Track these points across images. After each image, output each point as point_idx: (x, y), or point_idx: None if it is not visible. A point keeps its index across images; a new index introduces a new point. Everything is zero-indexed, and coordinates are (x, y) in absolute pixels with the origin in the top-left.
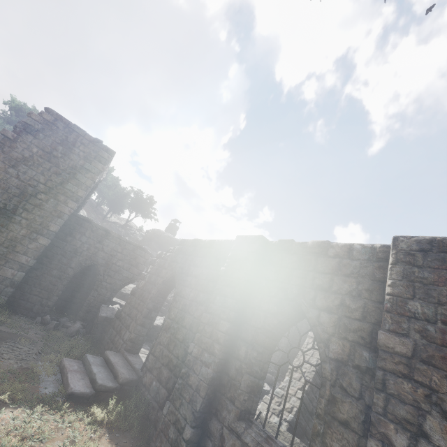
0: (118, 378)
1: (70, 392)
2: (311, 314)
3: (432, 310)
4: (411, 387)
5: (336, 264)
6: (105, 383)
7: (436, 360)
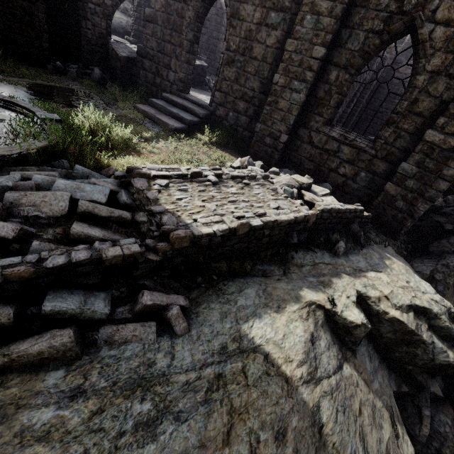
0: (197, 115)
1: (174, 128)
2: (425, 30)
3: None
4: None
5: None
6: (192, 119)
7: None
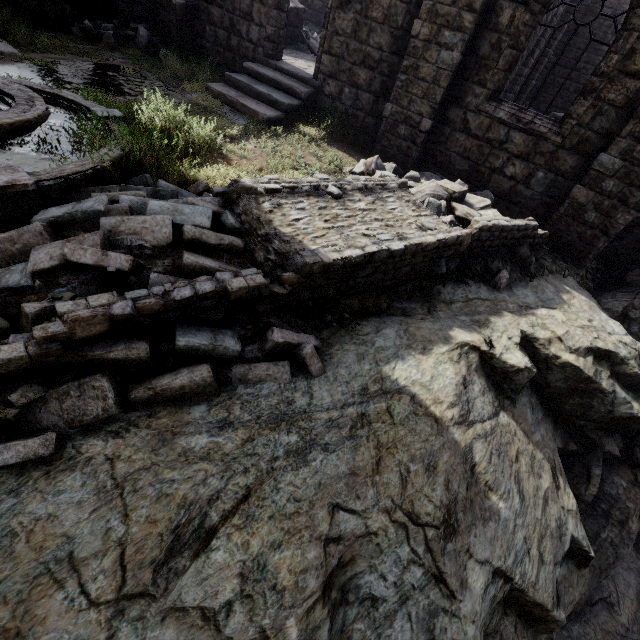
0: (297, 95)
1: (266, 119)
2: None
3: None
4: None
5: None
6: (291, 103)
7: None
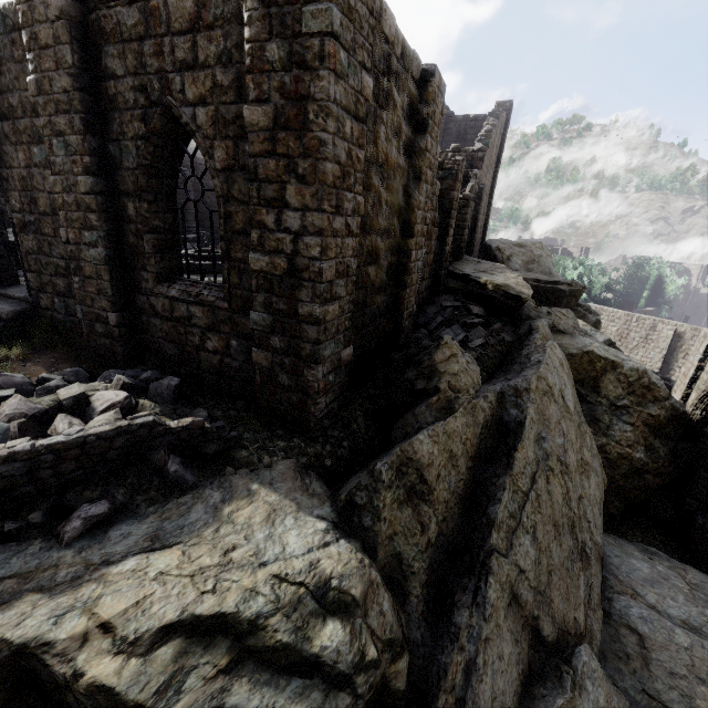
0: None
1: None
2: (184, 118)
3: (288, 51)
4: (275, 163)
5: (194, 6)
6: None
7: (292, 122)
